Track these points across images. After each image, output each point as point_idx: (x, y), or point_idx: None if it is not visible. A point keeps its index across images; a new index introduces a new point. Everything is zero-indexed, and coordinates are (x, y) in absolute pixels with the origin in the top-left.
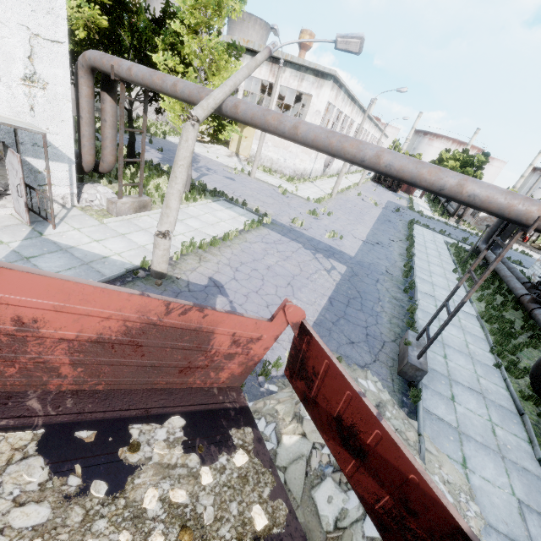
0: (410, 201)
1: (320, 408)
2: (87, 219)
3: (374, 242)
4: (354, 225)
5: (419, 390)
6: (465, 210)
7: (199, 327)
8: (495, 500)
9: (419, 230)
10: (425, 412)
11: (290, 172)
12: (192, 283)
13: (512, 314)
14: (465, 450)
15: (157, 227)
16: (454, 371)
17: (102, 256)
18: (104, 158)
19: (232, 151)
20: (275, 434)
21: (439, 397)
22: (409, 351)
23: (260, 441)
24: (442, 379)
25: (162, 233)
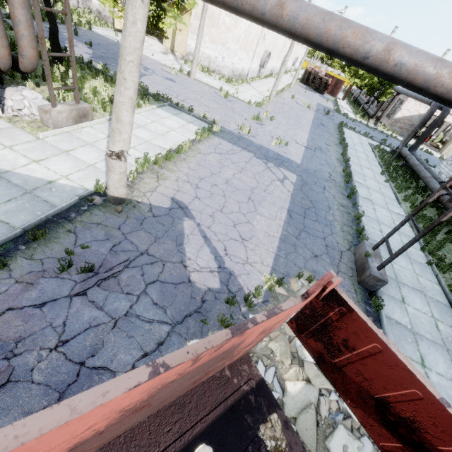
0: (335, 103)
1: (348, 378)
2: (18, 133)
3: (314, 147)
4: (294, 130)
5: (382, 300)
6: (383, 112)
7: (231, 346)
8: (451, 393)
9: (348, 133)
10: (386, 319)
11: (228, 72)
12: (154, 206)
13: (429, 211)
14: (421, 350)
15: (108, 147)
16: (399, 273)
17: (47, 181)
18: (22, 52)
19: (166, 47)
20: (277, 381)
21: (394, 301)
22: (370, 262)
23: (287, 425)
24: (392, 282)
25: (116, 154)
